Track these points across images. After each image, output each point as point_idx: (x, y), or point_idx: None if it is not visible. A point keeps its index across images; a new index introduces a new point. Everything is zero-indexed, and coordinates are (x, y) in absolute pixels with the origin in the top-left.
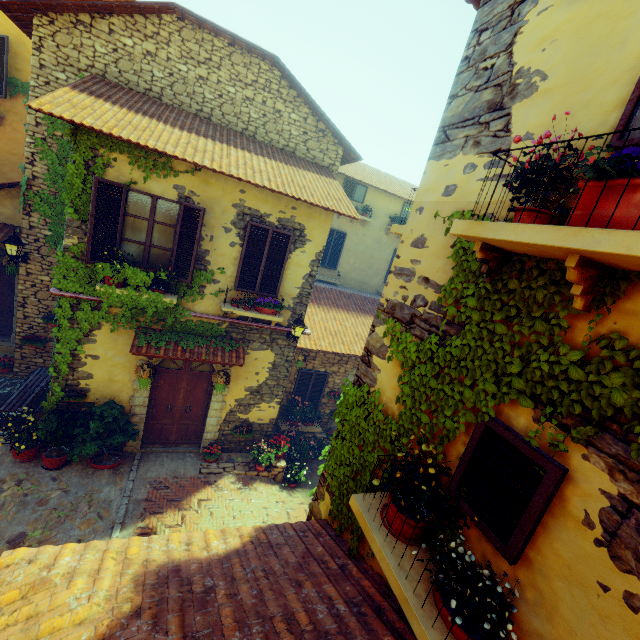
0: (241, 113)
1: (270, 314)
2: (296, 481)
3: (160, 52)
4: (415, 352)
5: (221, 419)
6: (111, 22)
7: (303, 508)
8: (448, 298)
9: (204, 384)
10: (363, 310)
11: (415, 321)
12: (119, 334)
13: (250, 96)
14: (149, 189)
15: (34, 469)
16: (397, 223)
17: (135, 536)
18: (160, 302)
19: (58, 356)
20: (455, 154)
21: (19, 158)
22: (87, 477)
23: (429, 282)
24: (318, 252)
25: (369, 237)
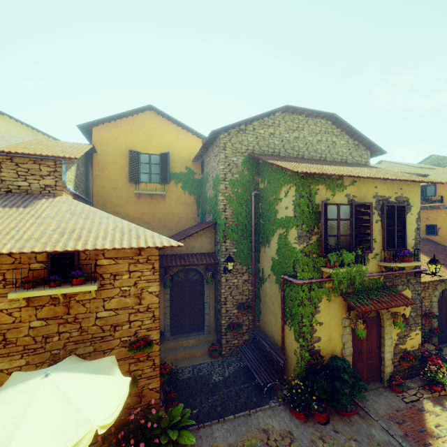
0: (317, 149)
1: (412, 261)
2: None
3: (276, 131)
4: None
5: (392, 353)
6: (253, 125)
7: None
8: None
9: (375, 327)
10: None
11: None
12: (330, 302)
13: (319, 139)
14: (334, 201)
15: (316, 426)
16: None
17: None
18: (361, 271)
19: (304, 328)
20: None
21: (173, 215)
22: (351, 424)
23: None
24: (418, 212)
25: None
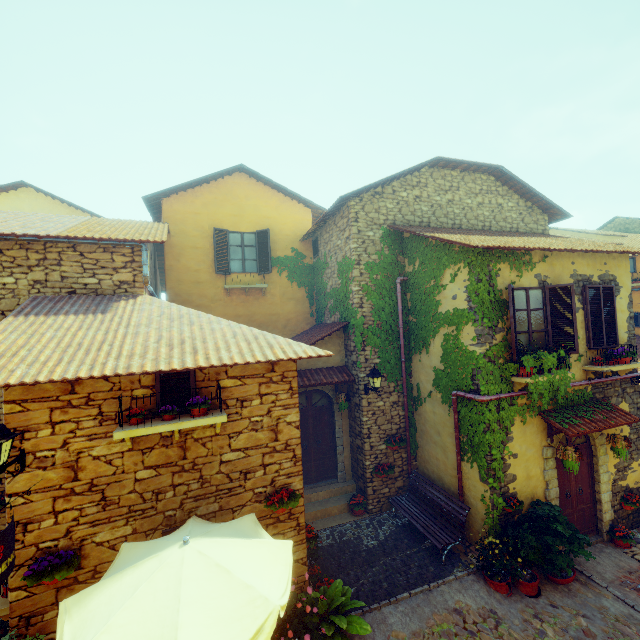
0: (478, 215)
1: (629, 363)
2: None
3: (422, 193)
4: None
5: (610, 492)
6: (392, 186)
7: None
8: None
9: (584, 457)
10: None
11: None
12: (525, 425)
13: (480, 201)
14: (521, 284)
15: (525, 600)
16: None
17: None
18: (567, 378)
19: (494, 463)
20: None
21: (277, 316)
22: (572, 595)
23: None
24: (629, 295)
25: None
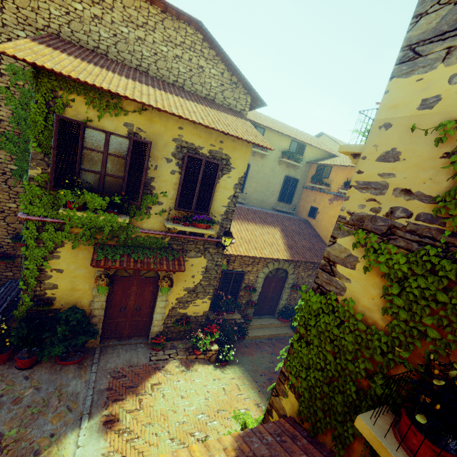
0: (172, 68)
1: (204, 228)
2: (226, 360)
3: (105, 16)
4: (404, 263)
5: (165, 315)
6: None
7: (234, 383)
8: (454, 208)
9: (151, 287)
10: (266, 222)
11: (395, 232)
12: (79, 250)
13: (179, 54)
14: (103, 126)
15: (8, 370)
16: (287, 156)
17: (101, 424)
18: (115, 222)
19: (26, 271)
20: (432, 67)
21: None
22: (55, 373)
23: (411, 193)
24: (240, 177)
25: (266, 167)
